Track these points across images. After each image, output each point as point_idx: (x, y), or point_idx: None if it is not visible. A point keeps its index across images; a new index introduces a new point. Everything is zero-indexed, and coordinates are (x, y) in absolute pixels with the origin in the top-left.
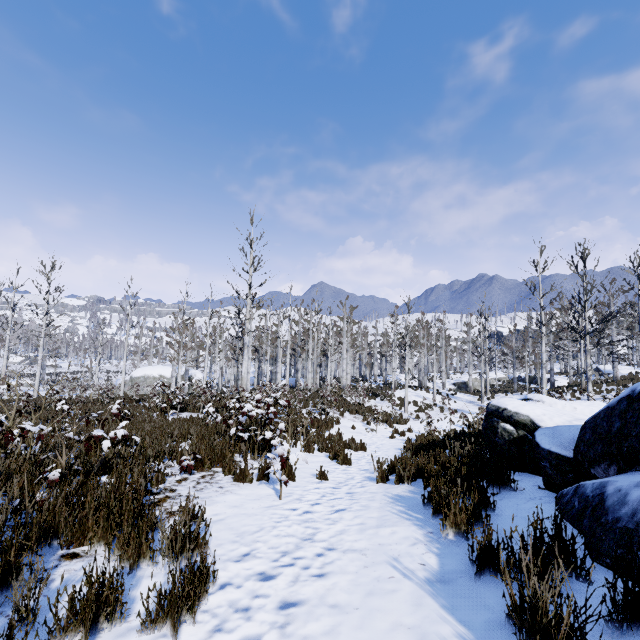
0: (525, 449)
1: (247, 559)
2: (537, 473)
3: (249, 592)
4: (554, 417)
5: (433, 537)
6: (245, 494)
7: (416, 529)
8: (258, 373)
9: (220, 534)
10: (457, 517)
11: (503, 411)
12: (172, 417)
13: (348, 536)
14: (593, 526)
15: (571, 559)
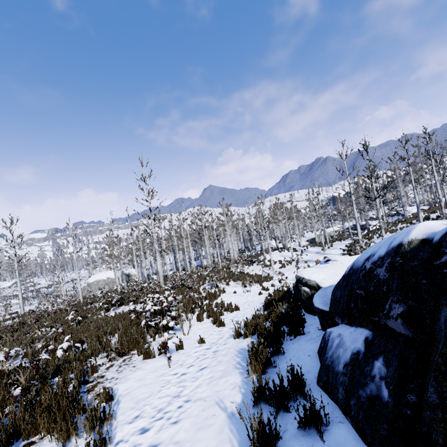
0: None
1: (136, 420)
2: None
3: (131, 444)
4: (329, 279)
5: (245, 381)
6: (149, 368)
7: (239, 376)
8: (175, 261)
9: (125, 404)
10: (256, 367)
11: (302, 279)
12: (113, 312)
13: (200, 389)
14: (322, 361)
15: (306, 385)
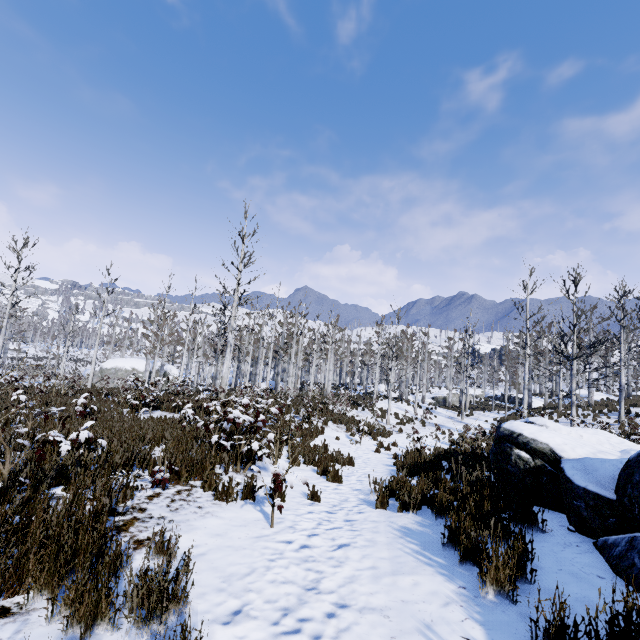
0: (543, 481)
1: (239, 620)
2: (556, 509)
3: None
4: (576, 447)
5: (468, 595)
6: (229, 518)
7: (443, 581)
8: (236, 373)
9: (201, 577)
10: (499, 572)
11: (518, 436)
12: (144, 415)
13: (361, 586)
14: None
15: None
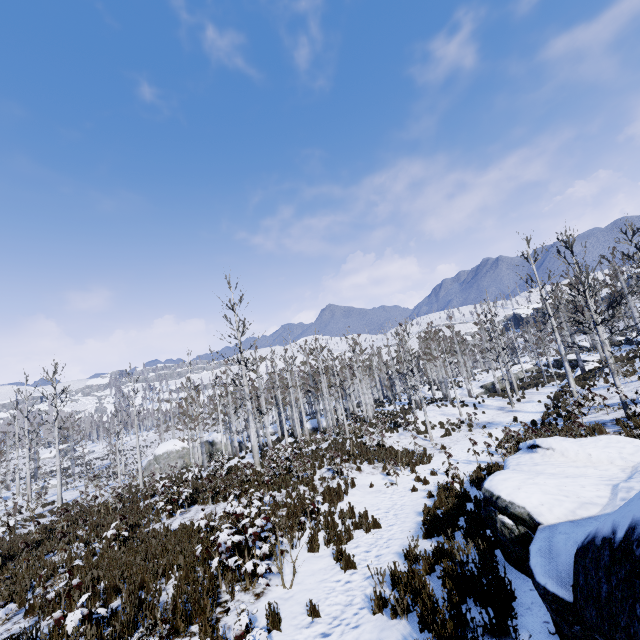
0: None
1: None
2: None
3: None
4: (554, 507)
5: None
6: None
7: None
8: (280, 420)
9: None
10: None
11: (497, 500)
12: (180, 518)
13: None
14: None
15: None
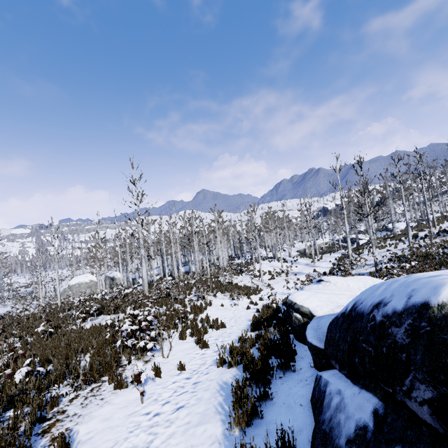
0: None
1: None
2: None
3: None
4: (323, 307)
5: (227, 434)
6: (118, 402)
7: (219, 425)
8: (163, 265)
9: None
10: (240, 419)
11: (294, 305)
12: (90, 323)
13: (174, 439)
14: (317, 420)
15: None
